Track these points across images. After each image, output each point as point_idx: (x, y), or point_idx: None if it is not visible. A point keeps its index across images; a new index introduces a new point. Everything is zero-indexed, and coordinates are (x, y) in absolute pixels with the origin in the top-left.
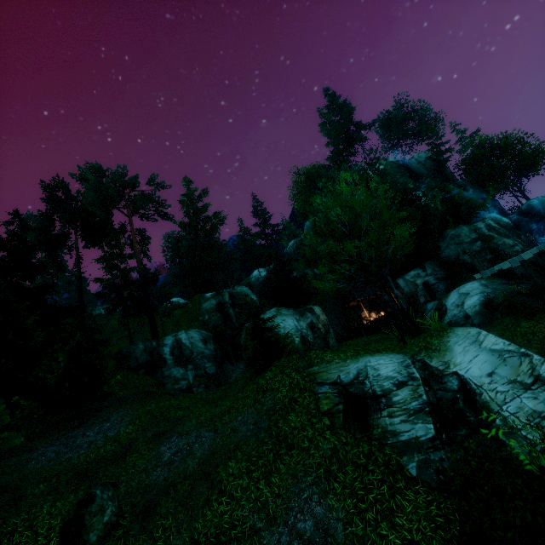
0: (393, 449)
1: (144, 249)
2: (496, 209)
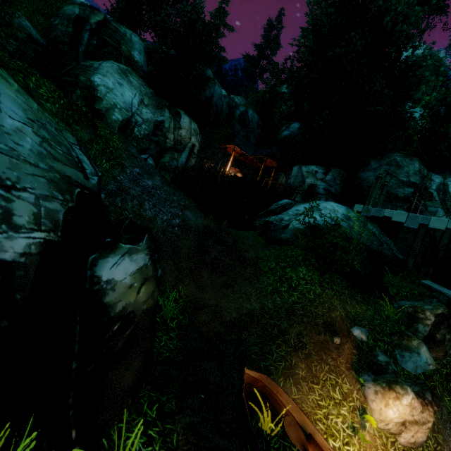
0: None
1: None
2: None
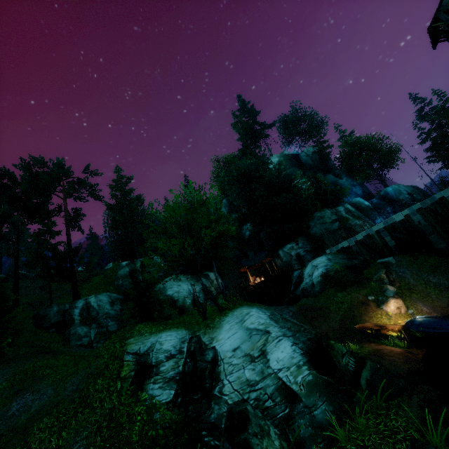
0: (147, 409)
1: (76, 225)
2: (363, 193)
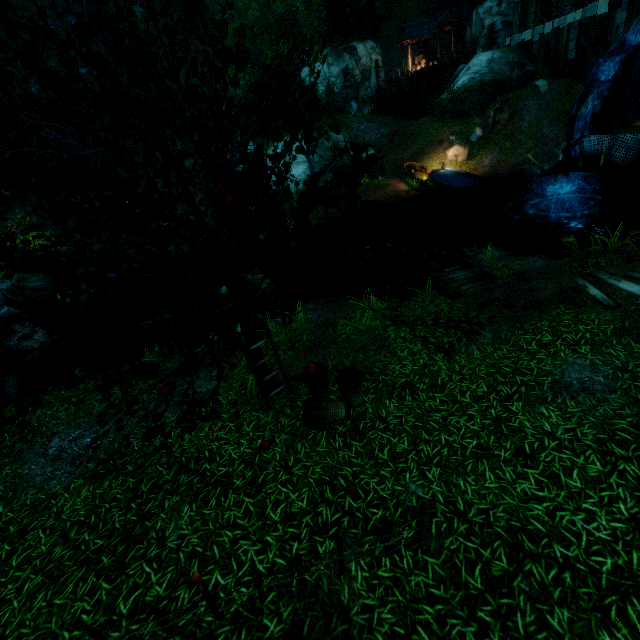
0: None
1: None
2: None
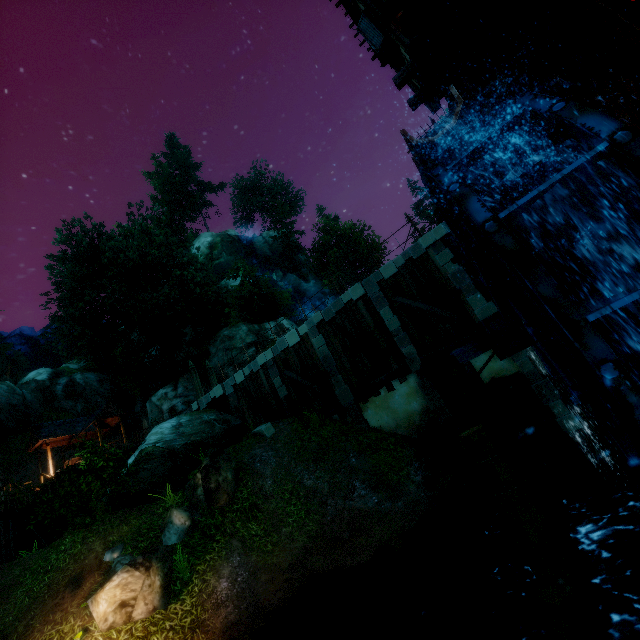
0: None
1: None
2: None
